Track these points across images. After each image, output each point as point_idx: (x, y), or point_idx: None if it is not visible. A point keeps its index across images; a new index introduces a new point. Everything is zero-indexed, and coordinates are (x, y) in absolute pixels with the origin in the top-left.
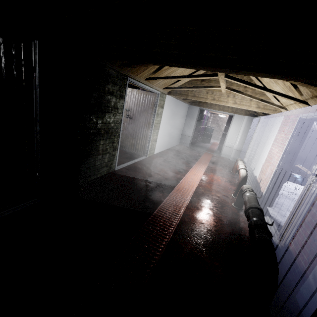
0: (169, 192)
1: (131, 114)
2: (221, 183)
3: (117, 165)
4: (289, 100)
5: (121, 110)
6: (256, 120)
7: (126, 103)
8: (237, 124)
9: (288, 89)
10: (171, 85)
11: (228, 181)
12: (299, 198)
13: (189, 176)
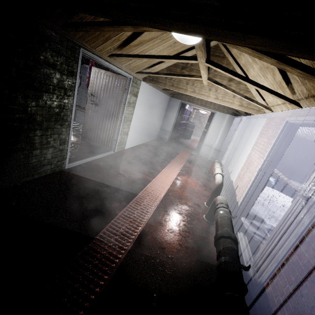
0: (129, 200)
1: (97, 100)
2: (195, 188)
3: (71, 162)
4: (278, 98)
5: (71, 92)
6: (237, 120)
7: (90, 85)
8: (218, 122)
9: (277, 85)
10: (146, 69)
11: (202, 185)
12: (281, 222)
13: (160, 178)
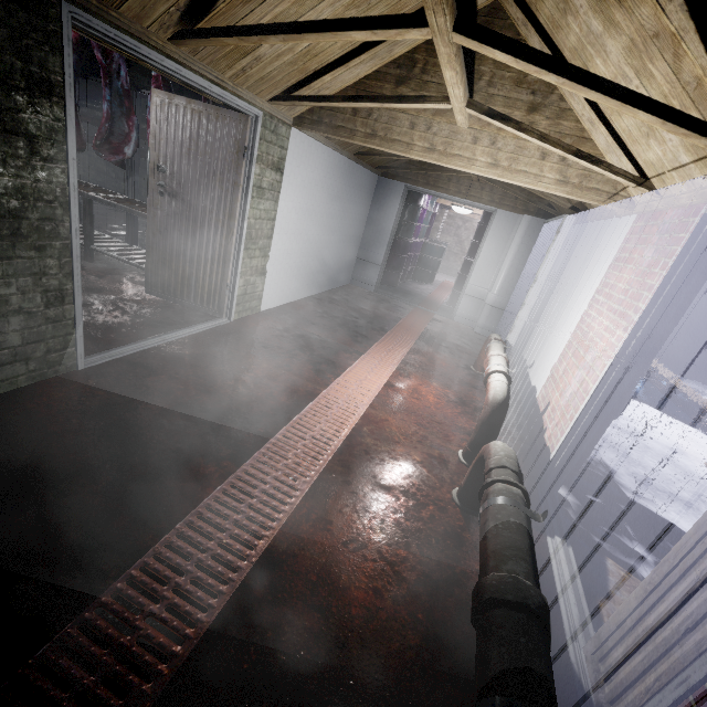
0: (244, 456)
1: (174, 182)
2: (436, 409)
3: (101, 350)
4: (690, 138)
5: (54, 148)
6: (550, 229)
7: (153, 143)
8: (500, 236)
9: (686, 97)
10: (298, 90)
11: (456, 401)
12: (694, 541)
13: (342, 387)
